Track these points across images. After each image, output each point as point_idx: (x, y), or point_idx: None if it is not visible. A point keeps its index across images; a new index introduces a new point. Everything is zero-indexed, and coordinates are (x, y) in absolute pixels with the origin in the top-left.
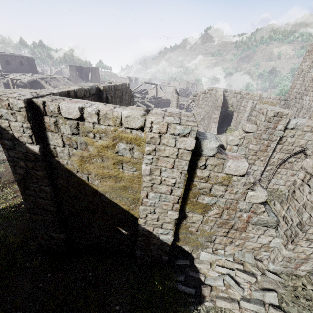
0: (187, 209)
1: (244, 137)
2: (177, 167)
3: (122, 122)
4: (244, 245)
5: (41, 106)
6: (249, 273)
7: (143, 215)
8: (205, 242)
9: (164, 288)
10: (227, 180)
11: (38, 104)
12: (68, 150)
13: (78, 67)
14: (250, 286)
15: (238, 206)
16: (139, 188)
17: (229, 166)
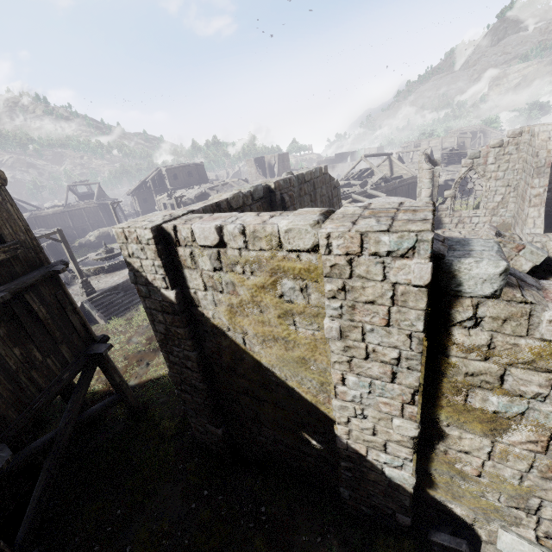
0: (443, 418)
1: None
2: (397, 323)
3: (280, 241)
4: None
5: (172, 234)
6: None
7: (341, 418)
8: (510, 509)
9: None
10: (551, 357)
11: (169, 231)
12: (211, 295)
13: (258, 159)
14: None
15: None
16: (328, 362)
17: (549, 320)
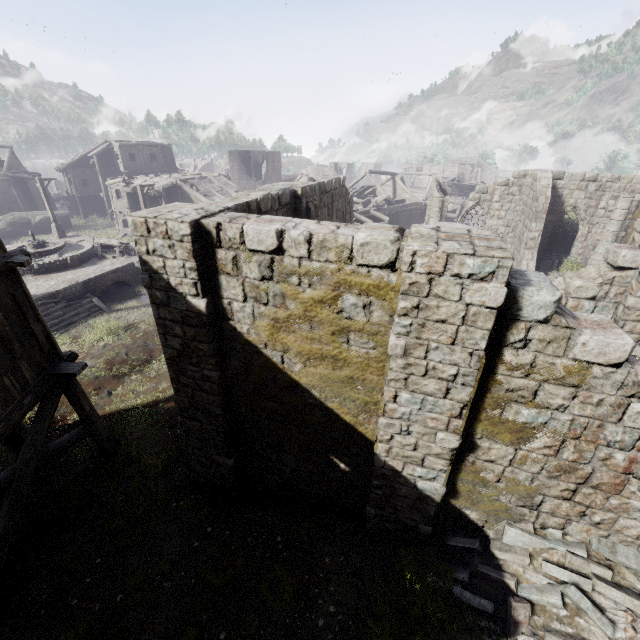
0: (479, 431)
1: (612, 279)
2: (462, 341)
3: (352, 254)
4: (615, 525)
5: (213, 232)
6: (630, 590)
7: (384, 436)
8: (517, 508)
9: (425, 590)
10: (578, 374)
11: (210, 228)
12: (251, 307)
13: (242, 153)
14: (633, 621)
15: (603, 434)
16: (378, 381)
17: (583, 342)
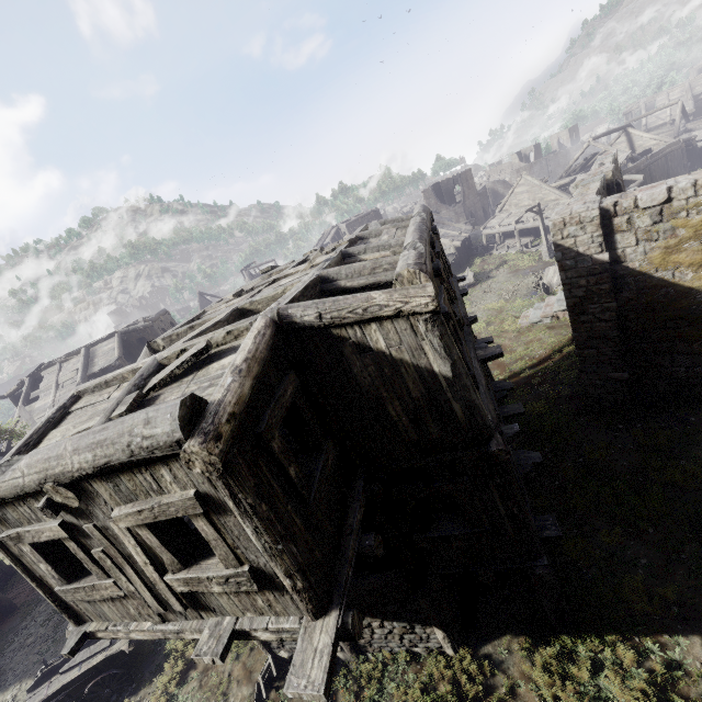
0: None
1: None
2: None
3: None
4: None
5: (611, 209)
6: None
7: None
8: None
9: None
10: None
11: (608, 208)
12: (643, 247)
13: (433, 187)
14: None
15: None
16: None
17: None
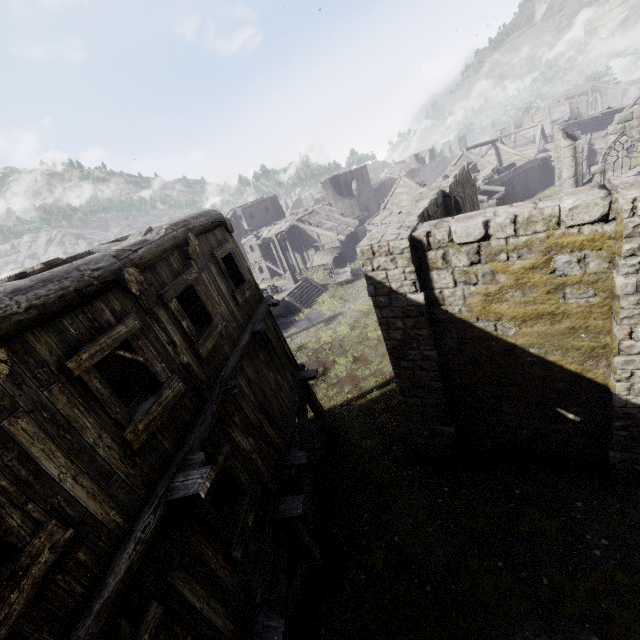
0: None
1: None
2: None
3: (560, 220)
4: None
5: (424, 240)
6: None
7: (622, 374)
8: None
9: None
10: None
11: (420, 238)
12: (462, 290)
13: (332, 179)
14: None
15: None
16: (603, 325)
17: None
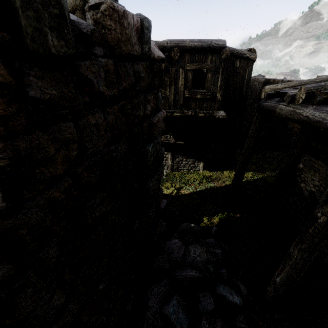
0: None
1: None
2: None
3: None
4: None
5: (267, 81)
6: None
7: None
8: None
9: None
10: None
11: (266, 80)
12: None
13: None
14: None
15: None
16: None
17: None
